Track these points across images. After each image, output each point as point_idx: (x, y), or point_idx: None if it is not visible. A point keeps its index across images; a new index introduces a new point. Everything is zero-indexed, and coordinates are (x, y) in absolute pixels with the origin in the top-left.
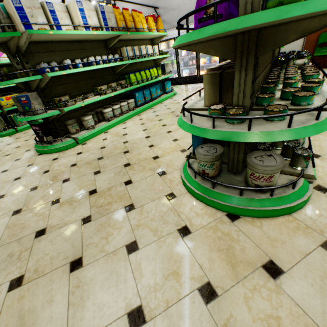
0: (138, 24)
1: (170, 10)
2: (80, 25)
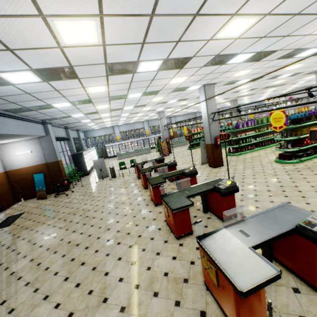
0: (301, 110)
1: (314, 99)
2: (290, 113)
